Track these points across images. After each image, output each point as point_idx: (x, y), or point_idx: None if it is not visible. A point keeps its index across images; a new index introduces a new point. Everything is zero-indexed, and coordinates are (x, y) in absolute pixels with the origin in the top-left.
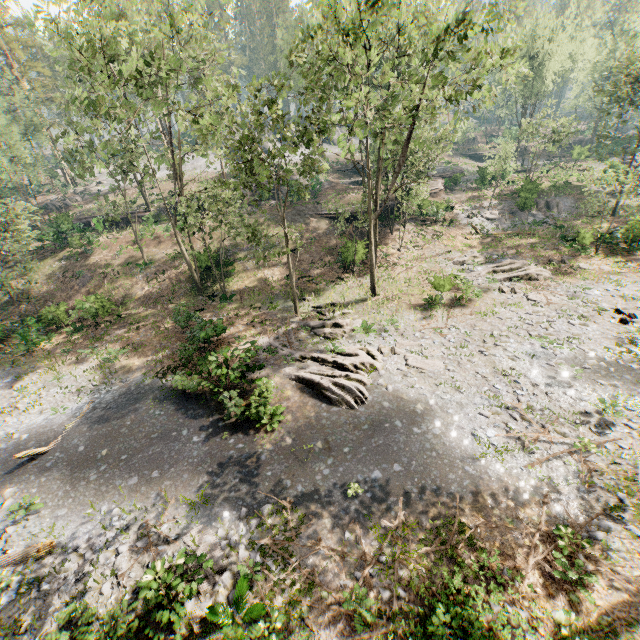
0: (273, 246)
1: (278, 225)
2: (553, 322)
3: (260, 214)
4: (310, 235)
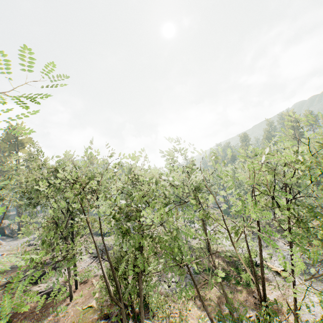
0: None
1: None
2: None
3: None
4: None
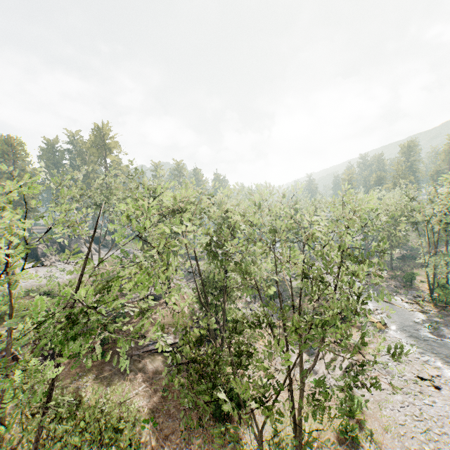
0: (118, 430)
1: (106, 387)
2: (422, 408)
3: (69, 378)
4: (156, 386)
